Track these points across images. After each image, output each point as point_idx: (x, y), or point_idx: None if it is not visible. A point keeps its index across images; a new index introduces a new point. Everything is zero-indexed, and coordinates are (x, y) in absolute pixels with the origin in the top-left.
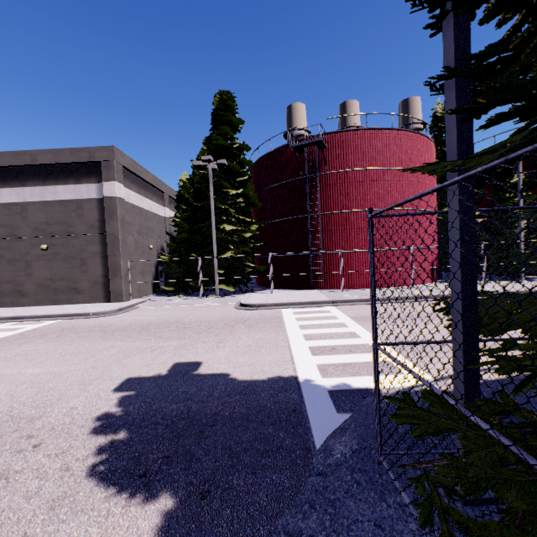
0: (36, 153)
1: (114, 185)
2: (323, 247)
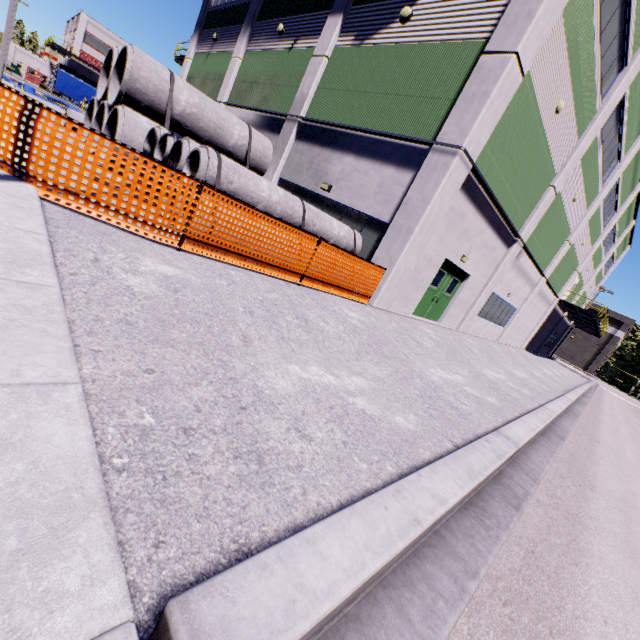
0: (596, 306)
1: (622, 334)
2: None
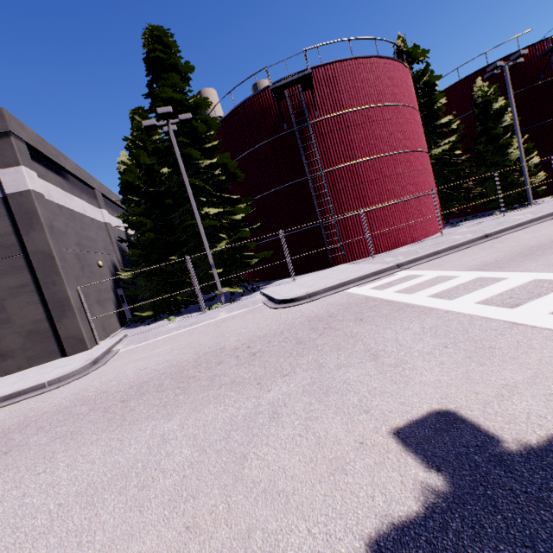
0: None
1: (20, 173)
2: (333, 212)
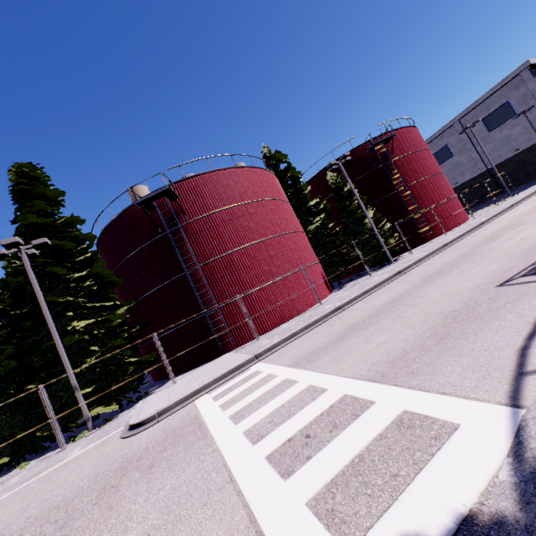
0: None
1: None
2: (217, 300)
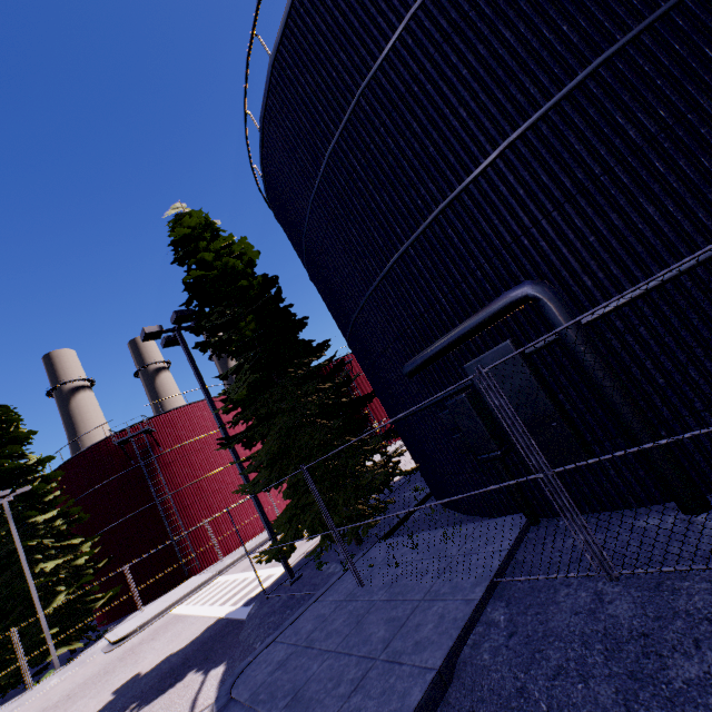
0: None
1: None
2: (185, 526)
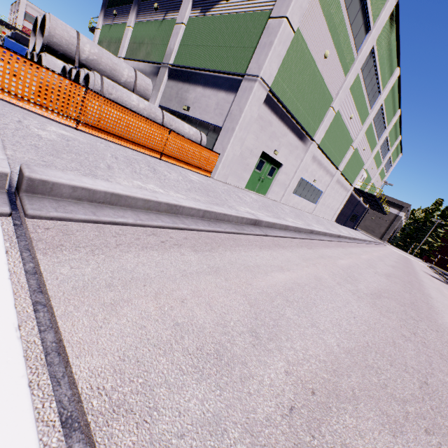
0: (387, 197)
1: (403, 214)
2: None
